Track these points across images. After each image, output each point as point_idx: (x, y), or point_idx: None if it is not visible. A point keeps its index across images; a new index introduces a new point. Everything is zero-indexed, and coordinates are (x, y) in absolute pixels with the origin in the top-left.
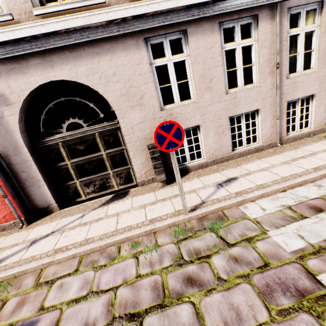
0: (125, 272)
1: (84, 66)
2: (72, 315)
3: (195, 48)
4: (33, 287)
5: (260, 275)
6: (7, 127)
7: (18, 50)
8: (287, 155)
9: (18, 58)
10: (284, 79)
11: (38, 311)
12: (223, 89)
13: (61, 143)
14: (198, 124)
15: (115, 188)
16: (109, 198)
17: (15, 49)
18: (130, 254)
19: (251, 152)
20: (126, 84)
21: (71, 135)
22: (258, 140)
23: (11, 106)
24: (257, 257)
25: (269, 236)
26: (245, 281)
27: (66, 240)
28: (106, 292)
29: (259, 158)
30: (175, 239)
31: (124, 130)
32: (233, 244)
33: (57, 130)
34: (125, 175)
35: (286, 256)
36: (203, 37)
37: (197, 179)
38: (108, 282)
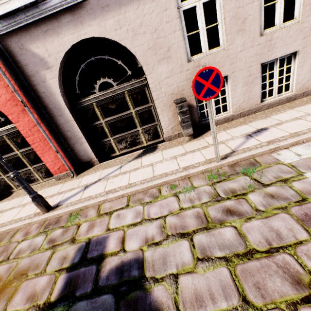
0: (169, 206)
1: (111, 19)
2: (133, 233)
3: None
4: (97, 216)
5: (297, 207)
6: (50, 90)
7: (50, 9)
8: None
9: (50, 18)
10: None
11: (106, 231)
12: (257, 31)
13: (95, 104)
14: (227, 74)
15: (144, 144)
16: (140, 152)
17: (47, 8)
18: (170, 194)
19: (282, 102)
20: (153, 35)
21: (103, 95)
22: (291, 89)
23: (51, 69)
24: (294, 194)
25: (306, 177)
26: (283, 212)
27: (113, 185)
28: (156, 219)
29: (291, 108)
30: (210, 182)
31: (152, 86)
32: (268, 185)
33: (90, 90)
34: (153, 132)
35: None
36: None
37: (223, 132)
38: (157, 213)
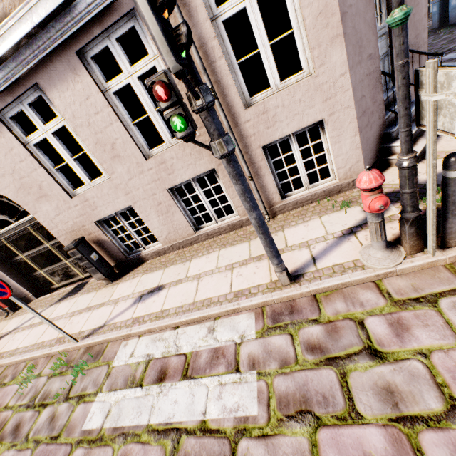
0: (6, 398)
1: None
2: None
3: (65, 106)
4: None
5: (43, 447)
6: None
7: None
8: (254, 246)
9: None
10: (242, 111)
11: None
12: (138, 154)
13: (4, 240)
14: (128, 205)
15: (81, 276)
16: (70, 290)
17: None
18: (22, 378)
19: (224, 230)
20: (14, 176)
21: (6, 233)
22: (236, 211)
23: None
24: (63, 424)
25: (94, 399)
26: (33, 448)
27: (10, 345)
28: None
29: (222, 246)
30: (53, 371)
31: (46, 224)
32: (68, 398)
33: None
34: None
35: (75, 434)
36: (66, 86)
37: (139, 278)
38: None
